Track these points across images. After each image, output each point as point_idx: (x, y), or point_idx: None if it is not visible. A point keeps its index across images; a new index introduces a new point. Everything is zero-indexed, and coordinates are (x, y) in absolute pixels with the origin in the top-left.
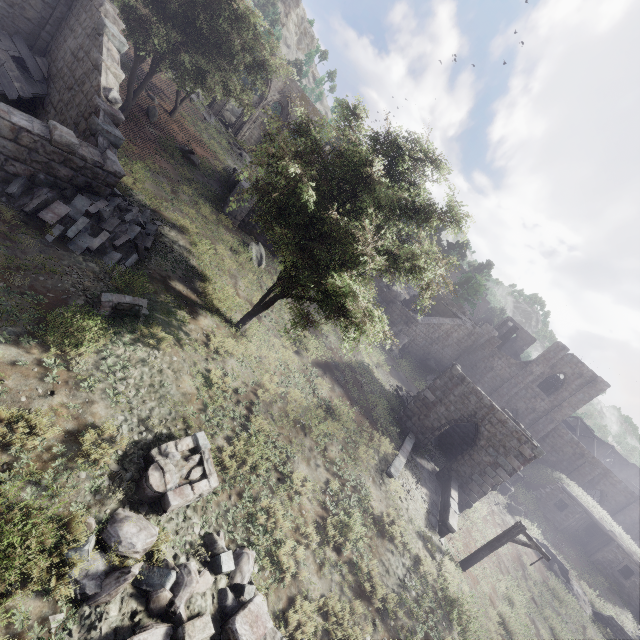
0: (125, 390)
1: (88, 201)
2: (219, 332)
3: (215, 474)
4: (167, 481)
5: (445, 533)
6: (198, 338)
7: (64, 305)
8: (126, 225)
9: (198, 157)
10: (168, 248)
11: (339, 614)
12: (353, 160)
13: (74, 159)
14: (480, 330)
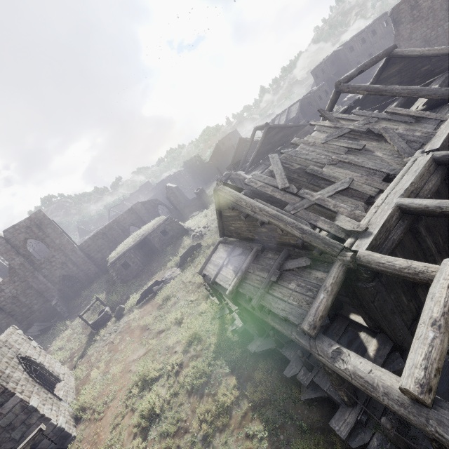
0: None
1: None
2: None
3: None
4: None
5: None
6: None
7: None
8: None
9: None
10: None
11: None
12: None
13: None
14: None
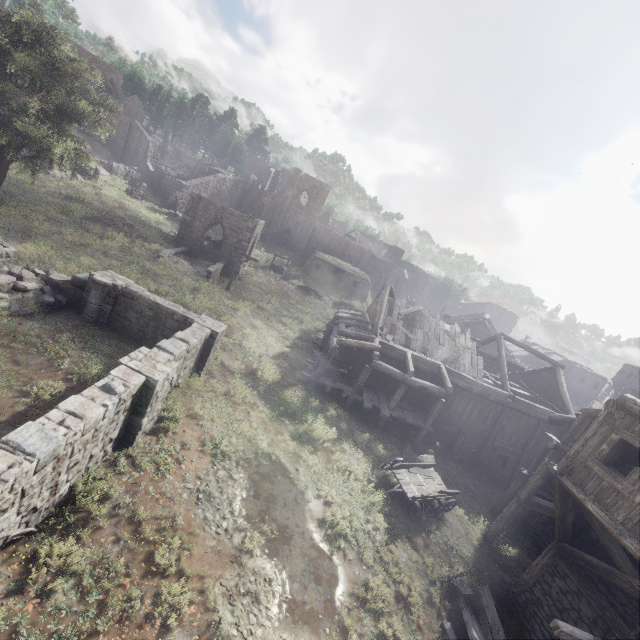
0: None
1: None
2: None
3: (12, 247)
4: None
5: (210, 276)
6: None
7: None
8: None
9: None
10: None
11: None
12: None
13: None
14: (243, 179)
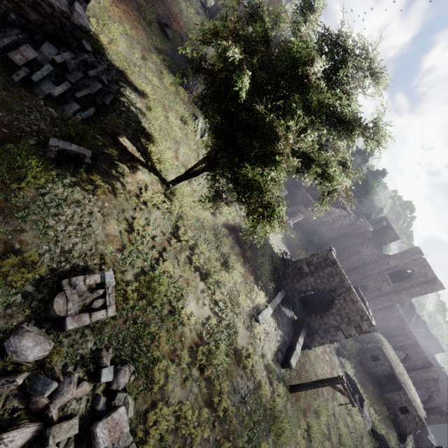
0: (55, 224)
1: (55, 50)
2: (152, 187)
3: (114, 306)
4: (69, 308)
5: (285, 367)
6: (132, 190)
7: (16, 142)
8: (89, 80)
9: (172, 31)
10: (125, 108)
11: (188, 418)
12: (294, 55)
13: (42, 4)
14: (360, 223)
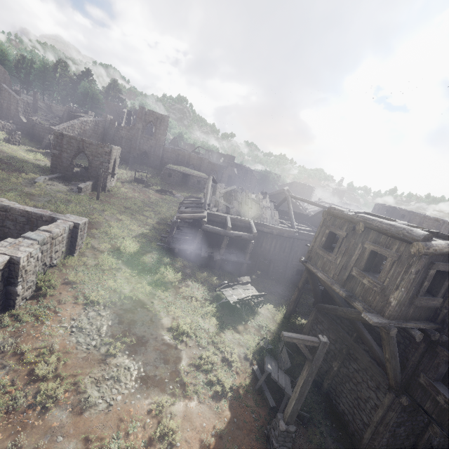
0: None
1: None
2: None
3: None
4: None
5: (81, 191)
6: None
7: None
8: None
9: None
10: None
11: None
12: None
13: None
14: (101, 119)
